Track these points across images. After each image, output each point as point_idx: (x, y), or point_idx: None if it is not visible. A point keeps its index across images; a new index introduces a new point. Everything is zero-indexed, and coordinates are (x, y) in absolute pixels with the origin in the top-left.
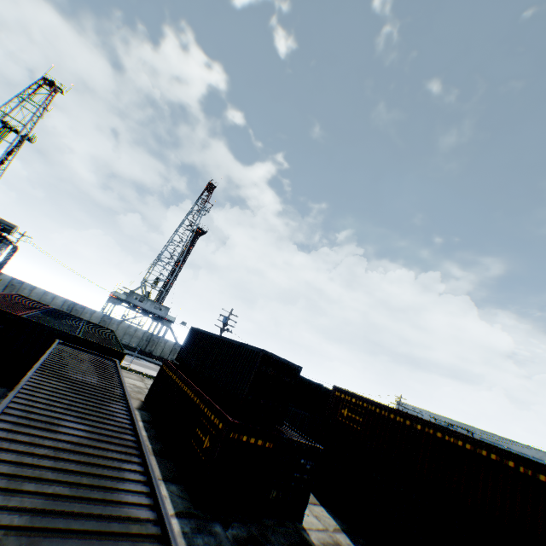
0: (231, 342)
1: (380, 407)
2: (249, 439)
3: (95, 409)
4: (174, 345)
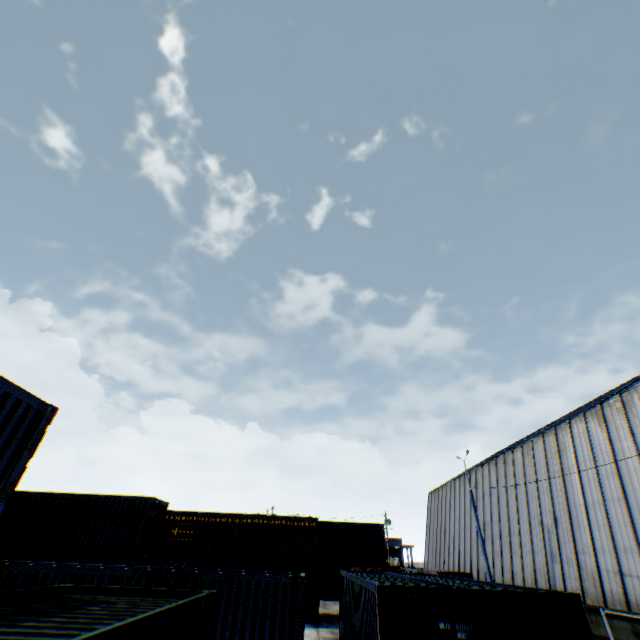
0: (87, 496)
1: (209, 516)
2: None
3: None
4: None
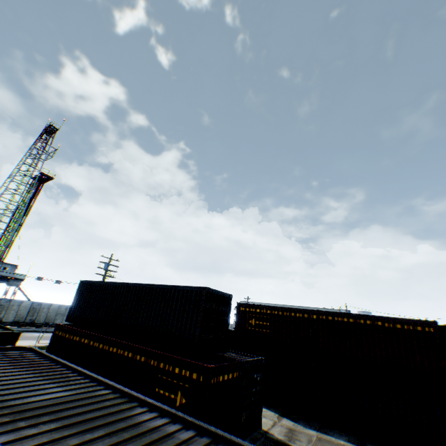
0: (154, 287)
1: (281, 310)
2: (223, 377)
3: (147, 441)
4: (32, 304)
